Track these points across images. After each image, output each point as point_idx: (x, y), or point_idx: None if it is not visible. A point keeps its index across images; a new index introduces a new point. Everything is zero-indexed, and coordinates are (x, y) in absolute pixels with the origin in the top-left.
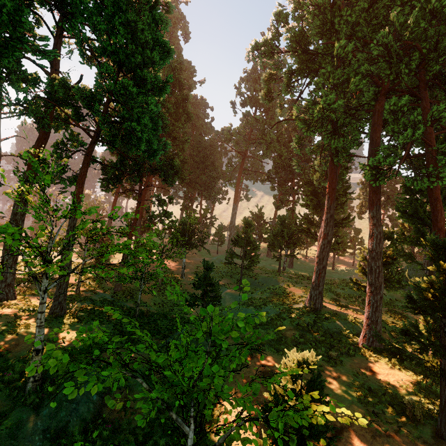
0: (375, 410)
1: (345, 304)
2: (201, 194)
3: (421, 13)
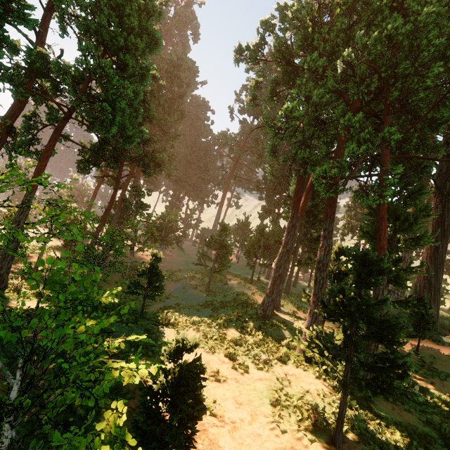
0: (283, 413)
1: (298, 316)
2: (188, 194)
3: (380, 38)
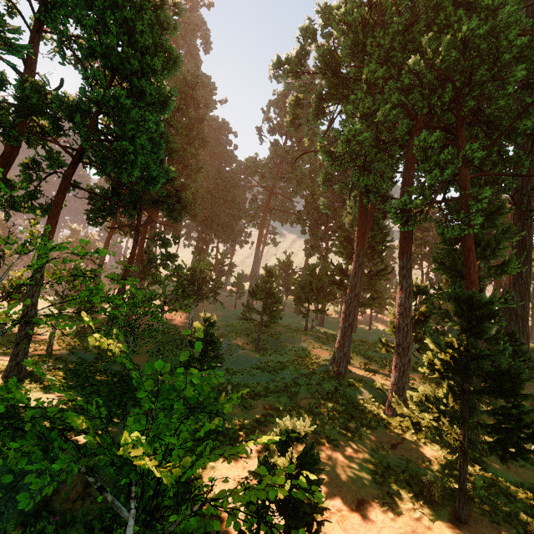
0: (391, 490)
1: (374, 369)
2: (217, 235)
3: (453, 41)
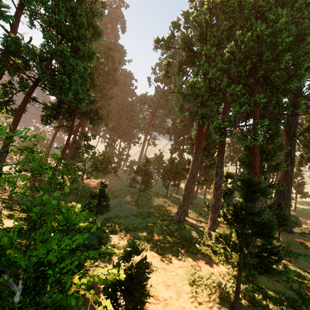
0: (198, 290)
1: (201, 220)
2: (120, 137)
3: (252, 36)
